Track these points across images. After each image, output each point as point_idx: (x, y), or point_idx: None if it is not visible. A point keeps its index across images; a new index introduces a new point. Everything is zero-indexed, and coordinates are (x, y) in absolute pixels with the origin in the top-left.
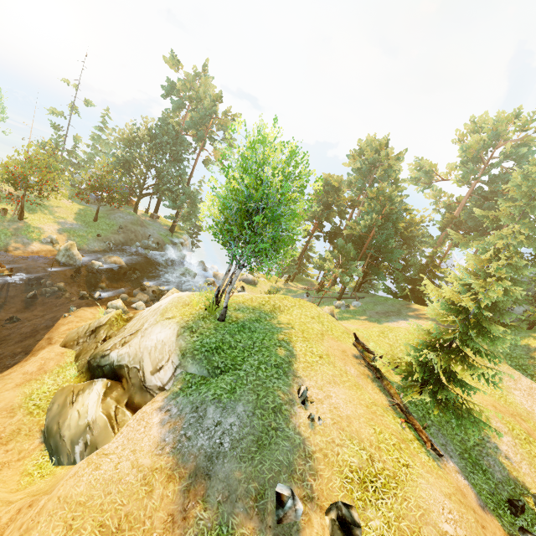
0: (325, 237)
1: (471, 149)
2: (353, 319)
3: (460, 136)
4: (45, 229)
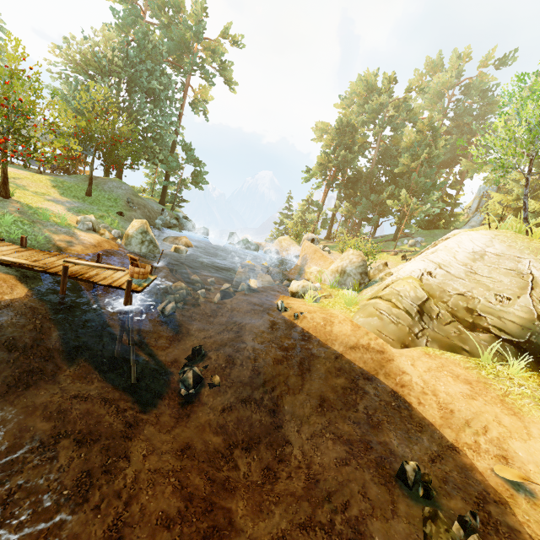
0: (348, 184)
1: (442, 86)
2: None
3: (419, 76)
4: (53, 210)
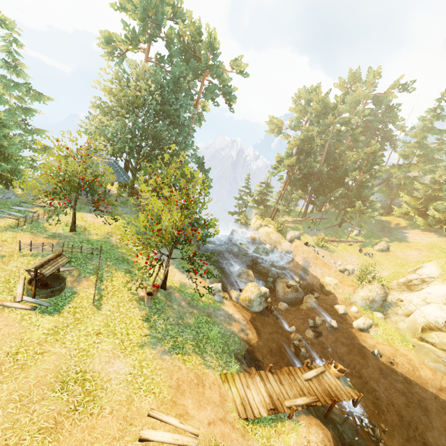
0: (304, 179)
1: (362, 98)
2: (388, 243)
3: (343, 83)
4: (182, 280)
